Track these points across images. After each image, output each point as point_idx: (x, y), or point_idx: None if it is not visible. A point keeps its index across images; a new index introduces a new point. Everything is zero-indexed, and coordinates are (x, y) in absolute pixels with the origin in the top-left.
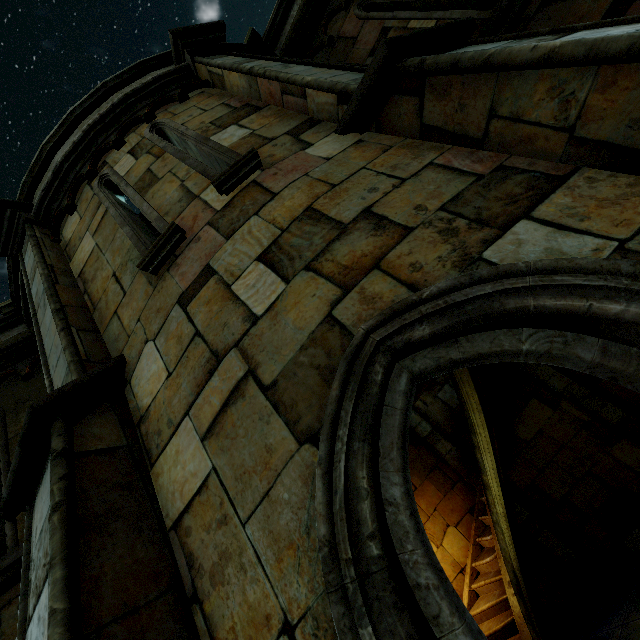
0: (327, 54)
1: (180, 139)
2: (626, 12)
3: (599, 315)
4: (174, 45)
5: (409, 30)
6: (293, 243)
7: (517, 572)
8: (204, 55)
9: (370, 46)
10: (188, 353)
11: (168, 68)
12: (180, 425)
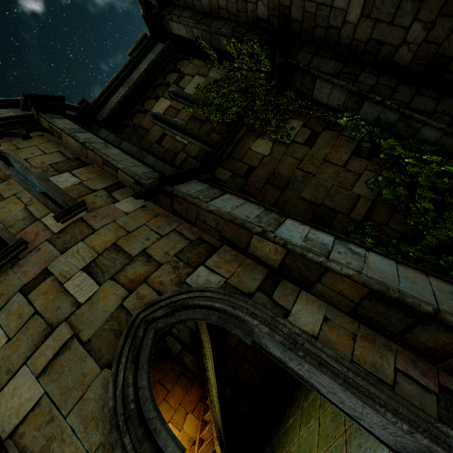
0: (132, 131)
1: (23, 169)
2: (252, 173)
3: (214, 307)
4: (24, 101)
5: (176, 140)
6: (105, 263)
7: (221, 429)
8: (47, 112)
9: (156, 138)
10: (28, 325)
11: (14, 110)
12: (18, 371)
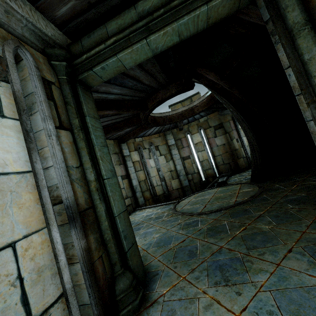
0: None
1: None
2: None
3: None
4: None
5: None
6: None
7: None
8: None
9: None
10: None
11: None
12: None
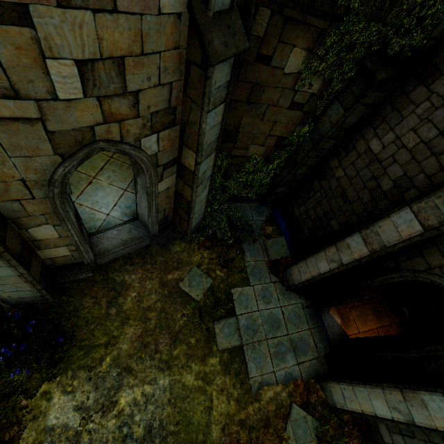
0: None
1: None
2: (263, 64)
3: (140, 165)
4: None
5: None
6: (101, 76)
7: None
8: None
9: None
10: None
11: None
12: None
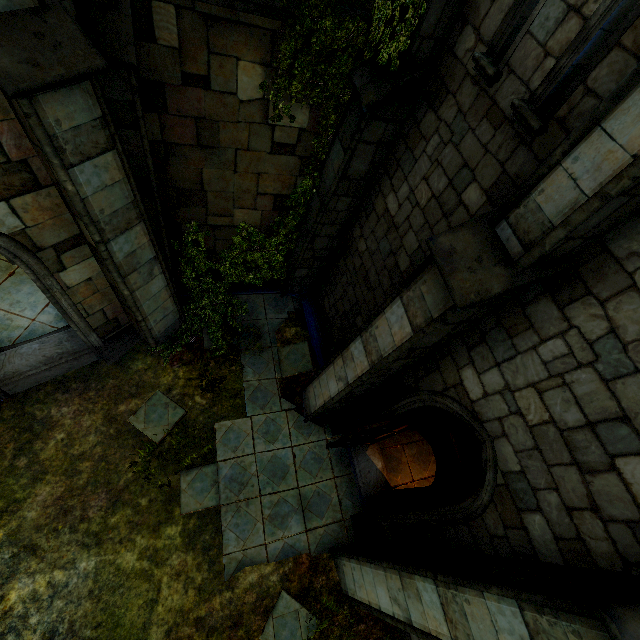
0: None
1: None
2: (198, 88)
3: None
4: None
5: None
6: None
7: None
8: None
9: None
10: None
11: None
12: None
